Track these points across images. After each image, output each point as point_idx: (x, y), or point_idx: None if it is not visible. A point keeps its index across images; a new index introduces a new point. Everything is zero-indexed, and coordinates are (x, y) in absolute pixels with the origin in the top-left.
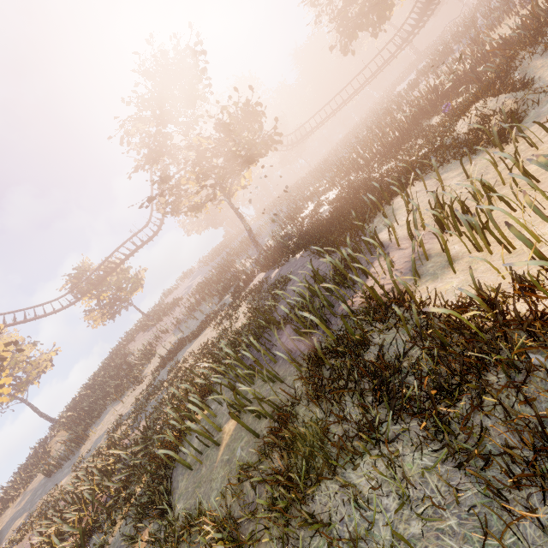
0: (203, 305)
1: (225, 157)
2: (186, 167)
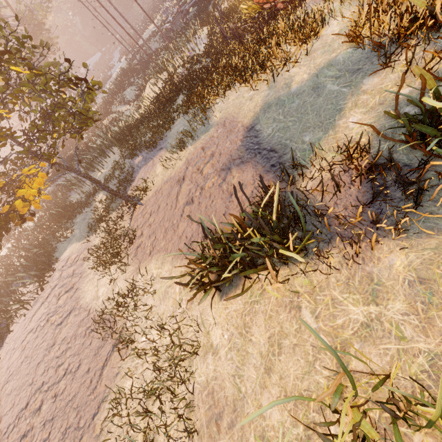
0: None
1: None
2: None
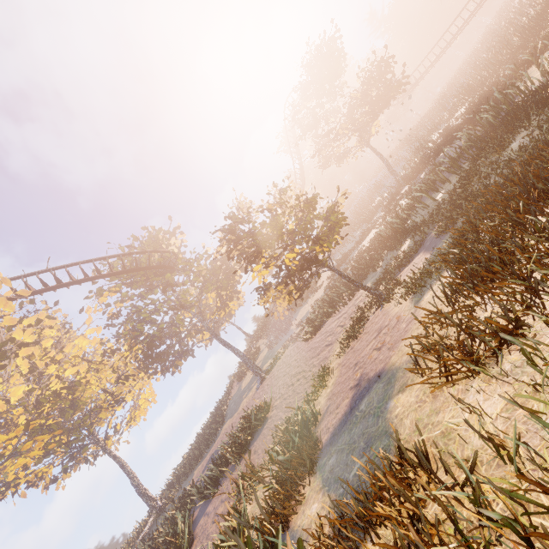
0: (350, 237)
1: (369, 104)
2: (340, 122)
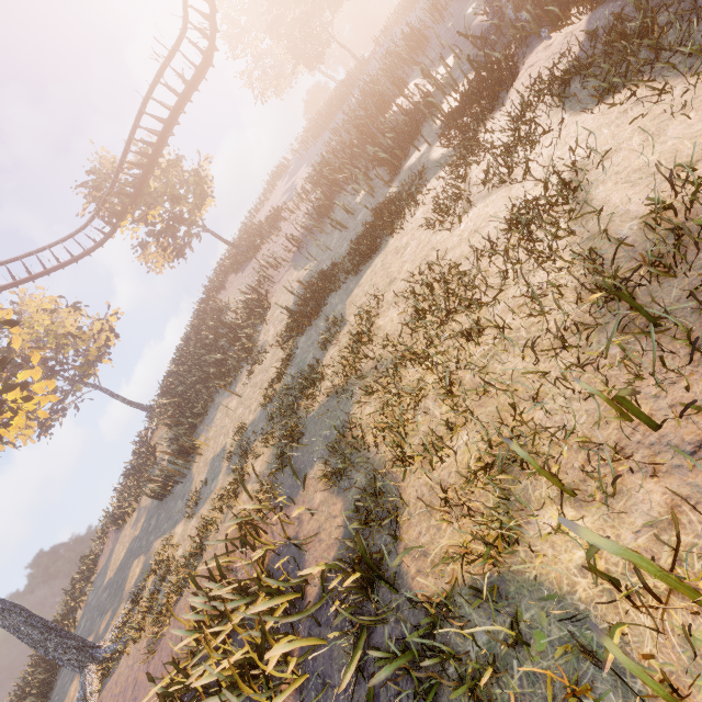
0: (341, 201)
1: None
2: None
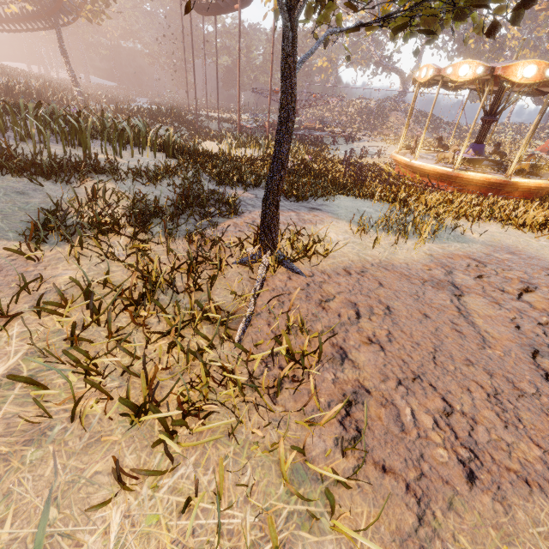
0: None
1: None
2: None
